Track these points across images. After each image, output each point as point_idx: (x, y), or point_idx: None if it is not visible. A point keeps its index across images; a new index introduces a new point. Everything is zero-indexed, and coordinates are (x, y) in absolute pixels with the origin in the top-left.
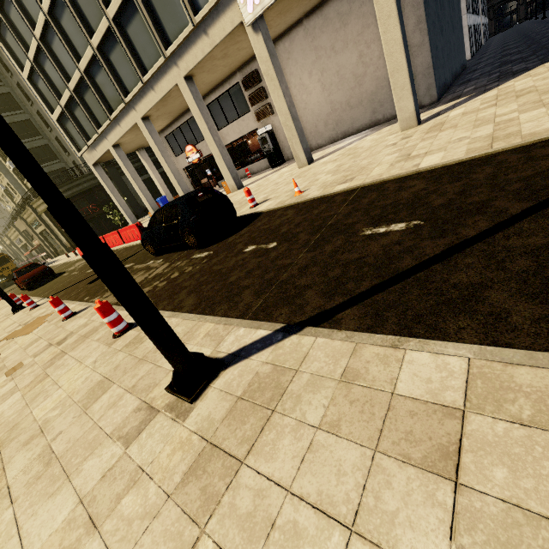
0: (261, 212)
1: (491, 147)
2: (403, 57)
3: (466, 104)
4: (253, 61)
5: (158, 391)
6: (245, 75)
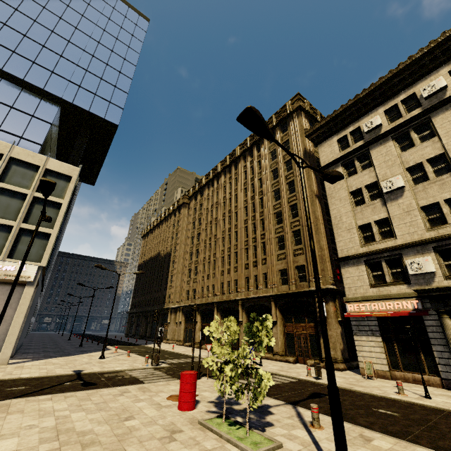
0: None
1: (48, 374)
2: (19, 330)
3: (32, 362)
4: None
5: None
6: None
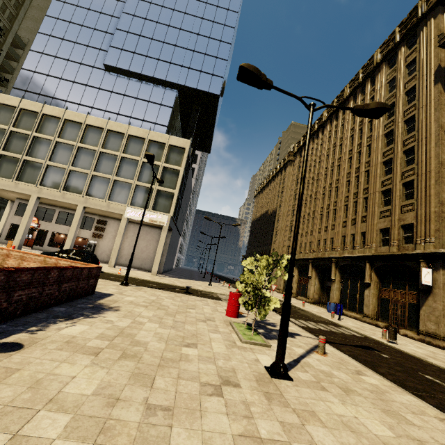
0: (104, 272)
1: (171, 284)
2: (160, 256)
3: (169, 277)
4: (108, 218)
5: (117, 284)
6: (101, 218)
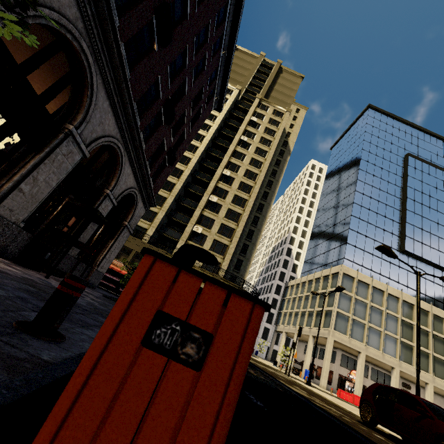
0: None
1: None
2: None
3: None
4: (408, 381)
5: None
6: (402, 380)
